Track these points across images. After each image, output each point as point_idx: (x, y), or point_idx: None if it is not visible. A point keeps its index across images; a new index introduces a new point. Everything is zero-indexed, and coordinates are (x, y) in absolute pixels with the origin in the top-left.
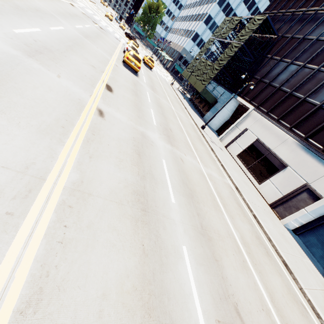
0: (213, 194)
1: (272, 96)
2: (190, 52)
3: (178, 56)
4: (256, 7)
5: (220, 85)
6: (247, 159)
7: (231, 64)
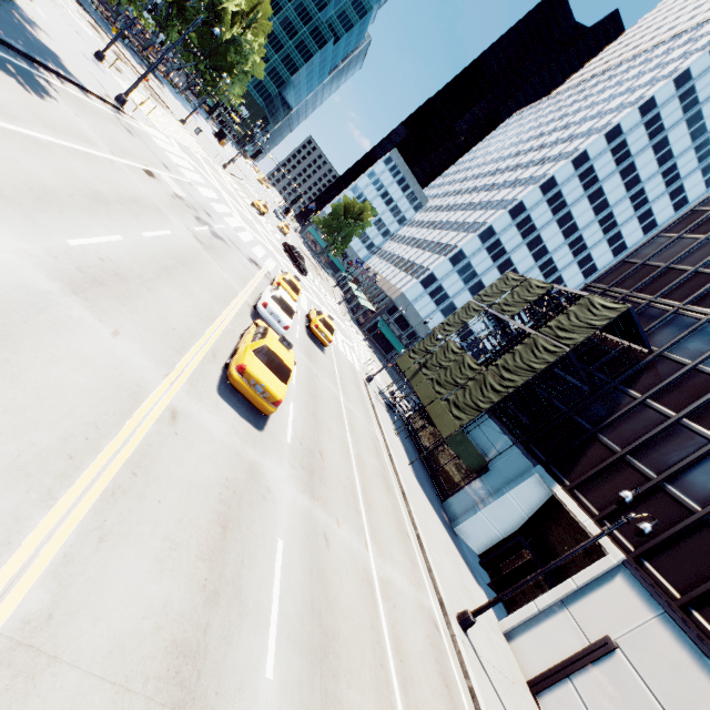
0: None
1: (683, 538)
2: (425, 322)
3: (388, 305)
4: (549, 259)
5: (495, 421)
6: None
7: None
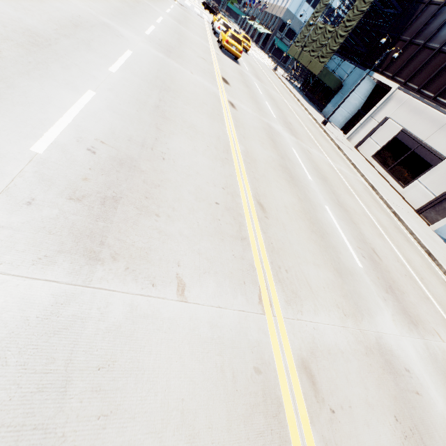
0: (346, 185)
1: (427, 64)
2: (300, 16)
3: (278, 25)
4: None
5: (347, 60)
6: (386, 159)
7: (364, 23)
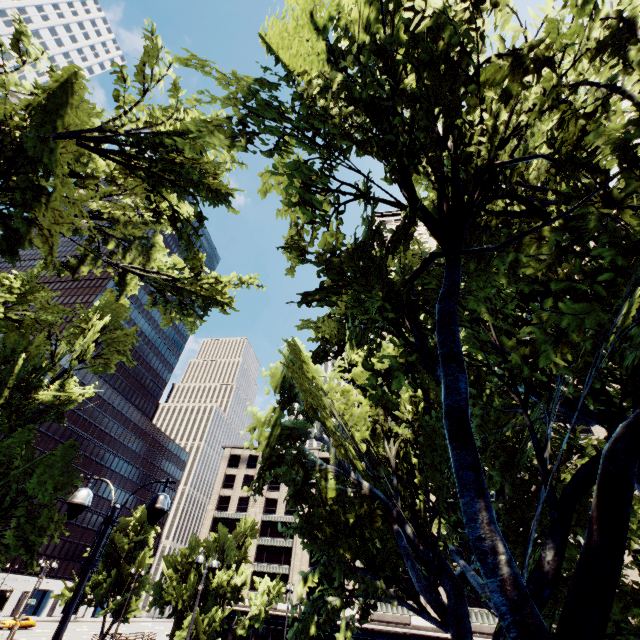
0: None
1: None
2: None
3: None
4: None
5: None
6: None
7: None
